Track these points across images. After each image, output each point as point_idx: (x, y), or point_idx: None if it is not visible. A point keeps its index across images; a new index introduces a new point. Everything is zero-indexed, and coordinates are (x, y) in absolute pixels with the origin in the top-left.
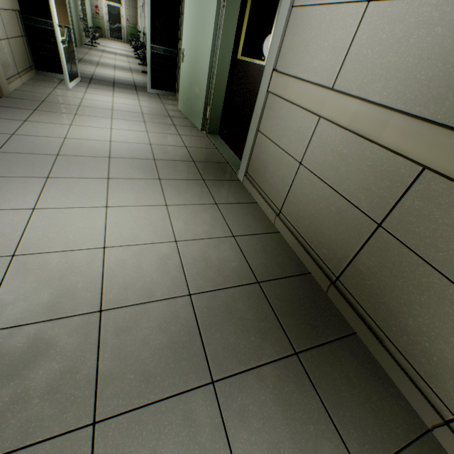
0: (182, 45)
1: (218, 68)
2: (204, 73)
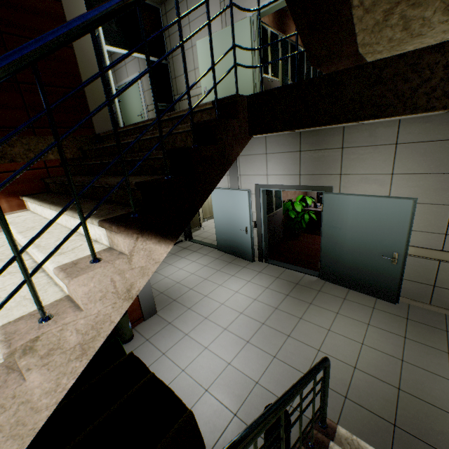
0: (202, 86)
1: (258, 77)
2: (247, 85)
